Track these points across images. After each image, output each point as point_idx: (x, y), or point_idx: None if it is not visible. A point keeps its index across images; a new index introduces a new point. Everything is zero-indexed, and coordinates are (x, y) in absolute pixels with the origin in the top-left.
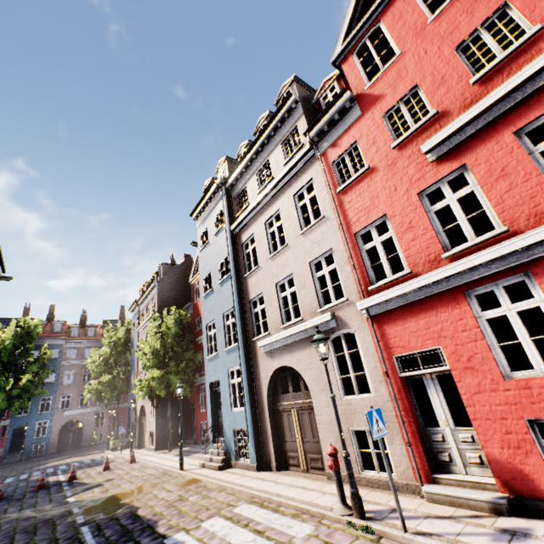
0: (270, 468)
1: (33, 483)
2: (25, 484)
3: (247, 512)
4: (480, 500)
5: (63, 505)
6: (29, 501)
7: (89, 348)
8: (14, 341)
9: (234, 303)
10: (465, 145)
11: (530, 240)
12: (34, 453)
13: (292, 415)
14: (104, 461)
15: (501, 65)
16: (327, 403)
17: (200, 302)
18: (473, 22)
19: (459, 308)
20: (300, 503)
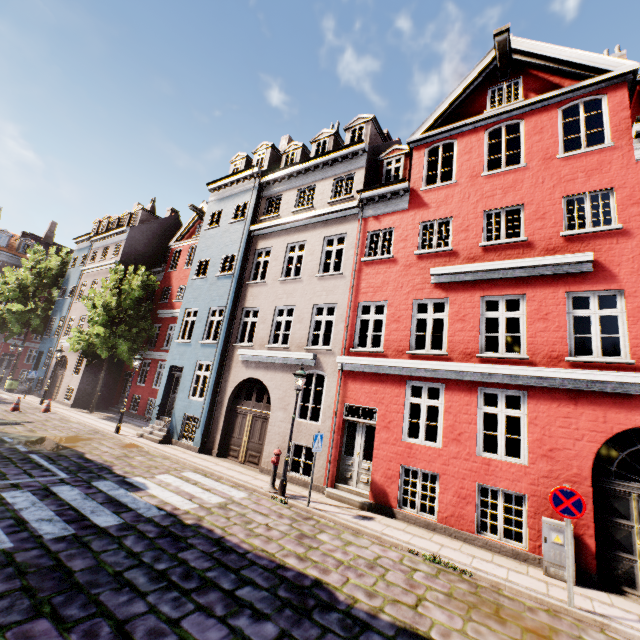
0: (211, 453)
1: None
2: None
3: (194, 477)
4: (357, 501)
5: None
6: None
7: None
8: None
9: (227, 304)
10: (455, 285)
11: (453, 368)
12: None
13: (247, 418)
14: (2, 400)
15: (499, 247)
16: (282, 419)
17: (176, 273)
18: (502, 202)
19: (399, 389)
20: (239, 480)
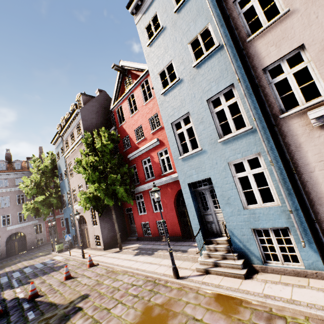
0: None
1: None
2: None
3: None
4: None
5: None
6: None
7: (18, 178)
8: None
9: (238, 76)
10: None
11: None
12: None
13: None
14: (56, 264)
15: None
16: None
17: (126, 124)
18: None
19: None
20: None
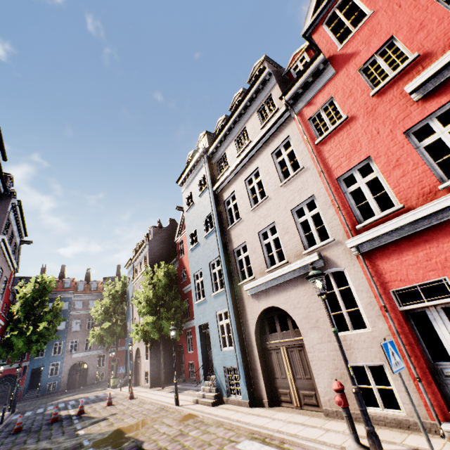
0: (262, 404)
1: (48, 416)
2: (41, 418)
3: (251, 449)
4: None
5: (74, 437)
6: (45, 433)
7: (92, 300)
8: (33, 294)
9: (219, 253)
10: None
11: None
12: (48, 390)
13: (281, 352)
14: (106, 397)
15: None
16: (319, 340)
17: (184, 257)
18: None
19: None
20: (306, 441)
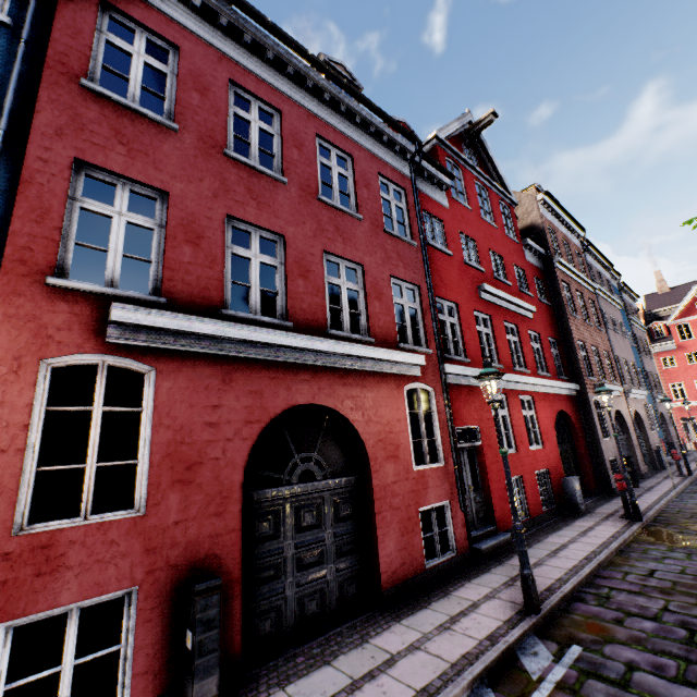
0: None
1: None
2: None
3: None
4: None
5: None
6: None
7: None
8: None
9: None
10: None
11: None
12: None
13: None
14: None
15: None
16: None
17: None
18: None
19: None
20: None
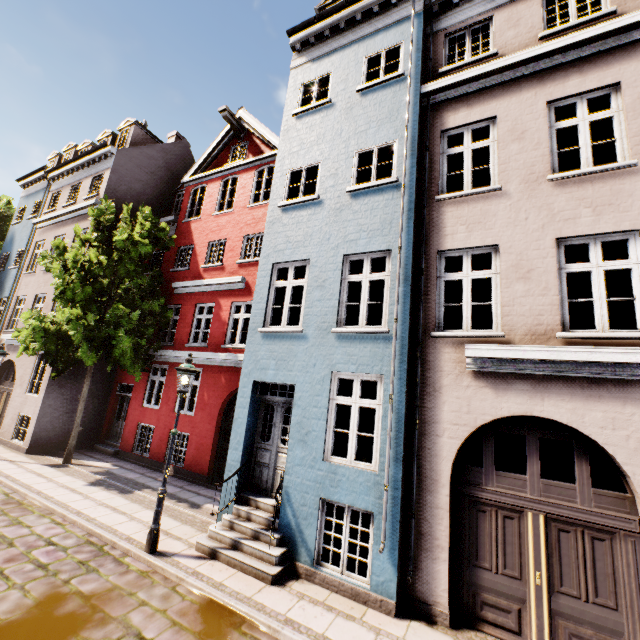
0: (428, 616)
1: None
2: None
3: None
4: None
5: None
6: None
7: None
8: None
9: (401, 243)
10: None
11: None
12: None
13: (527, 523)
14: None
15: None
16: None
17: (199, 223)
18: None
19: None
20: None
